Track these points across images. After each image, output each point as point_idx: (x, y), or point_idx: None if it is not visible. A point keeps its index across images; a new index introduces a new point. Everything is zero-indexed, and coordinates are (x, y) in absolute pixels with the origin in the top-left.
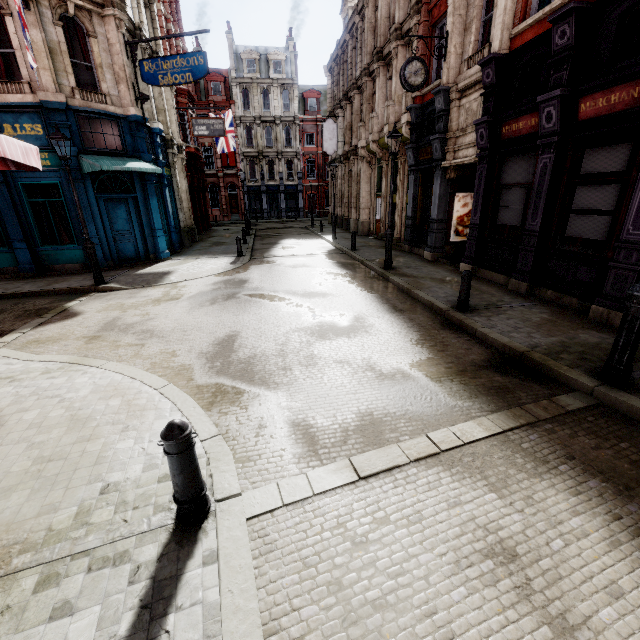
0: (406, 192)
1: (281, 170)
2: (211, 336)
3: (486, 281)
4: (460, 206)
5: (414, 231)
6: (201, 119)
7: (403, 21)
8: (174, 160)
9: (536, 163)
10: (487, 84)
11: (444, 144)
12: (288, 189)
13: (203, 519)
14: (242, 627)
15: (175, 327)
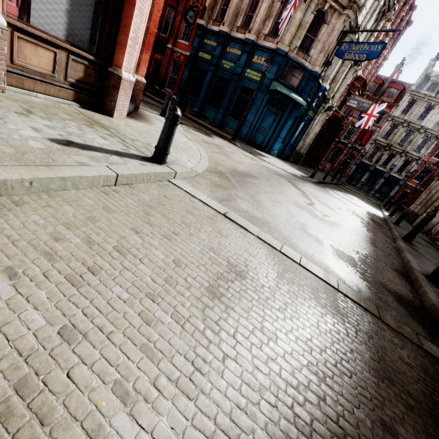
0: None
1: (396, 163)
2: (247, 170)
3: None
4: None
5: None
6: (358, 96)
7: None
8: (321, 111)
9: None
10: None
11: None
12: (390, 178)
13: (157, 163)
14: (124, 169)
15: (238, 160)
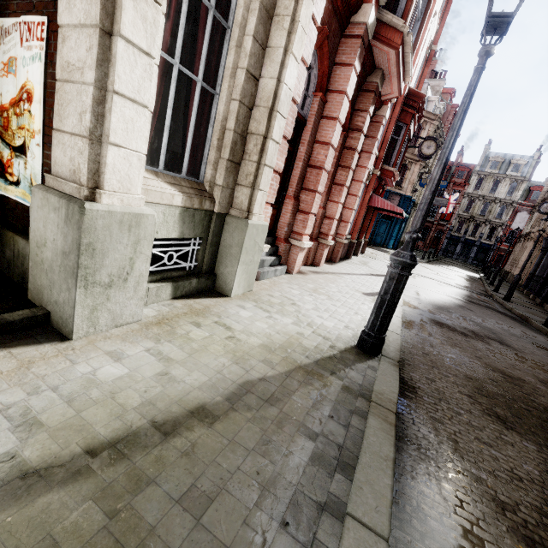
0: None
1: (483, 232)
2: None
3: (532, 301)
4: None
5: (529, 281)
6: (437, 197)
7: None
8: (413, 212)
9: None
10: None
11: None
12: (482, 245)
13: None
14: None
15: None
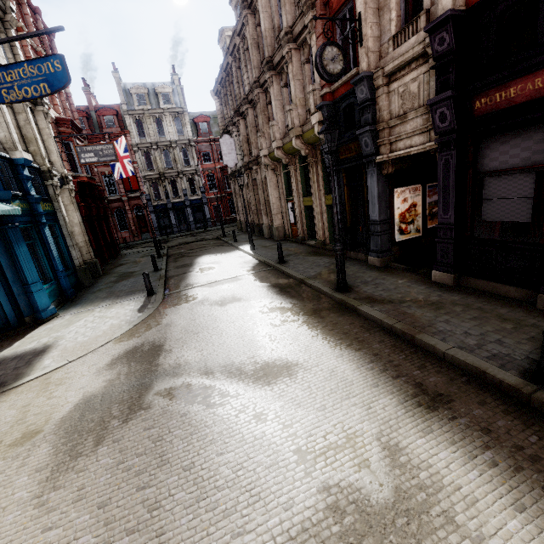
0: (324, 194)
1: (184, 187)
2: None
3: (488, 295)
4: (400, 202)
5: (346, 234)
6: (87, 146)
7: (293, 23)
8: (56, 193)
9: None
10: (440, 53)
11: (375, 137)
12: (193, 203)
13: None
14: None
15: None
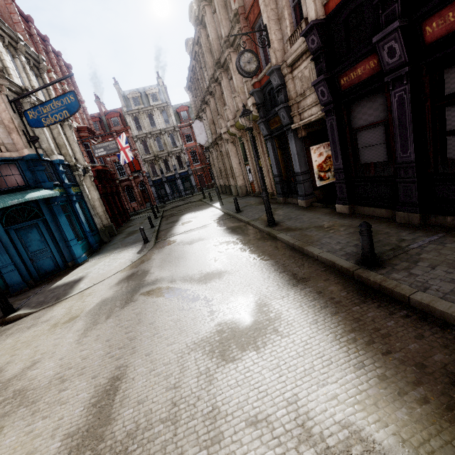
0: (267, 156)
1: (174, 164)
2: (91, 386)
3: (368, 217)
4: (316, 156)
5: (283, 185)
6: (98, 144)
7: (228, 34)
8: (81, 179)
9: (387, 100)
10: (314, 49)
11: (289, 111)
12: (182, 175)
13: None
14: None
15: (54, 375)
